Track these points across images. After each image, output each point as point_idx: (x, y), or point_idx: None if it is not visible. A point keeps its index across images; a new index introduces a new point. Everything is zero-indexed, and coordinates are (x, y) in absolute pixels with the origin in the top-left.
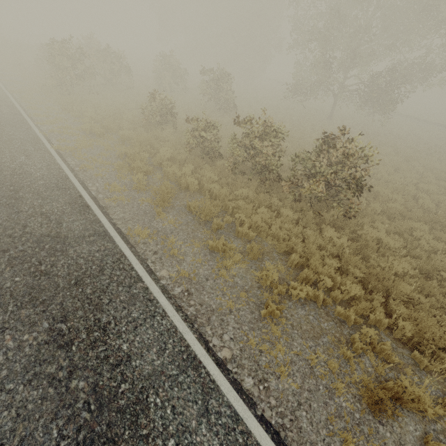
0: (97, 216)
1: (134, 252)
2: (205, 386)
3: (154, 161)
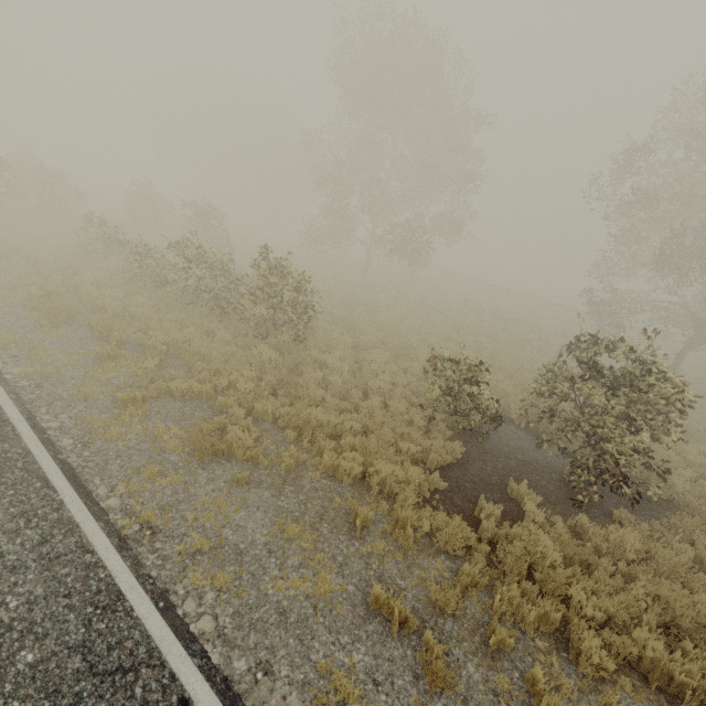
0: None
1: None
2: (3, 436)
3: (70, 284)
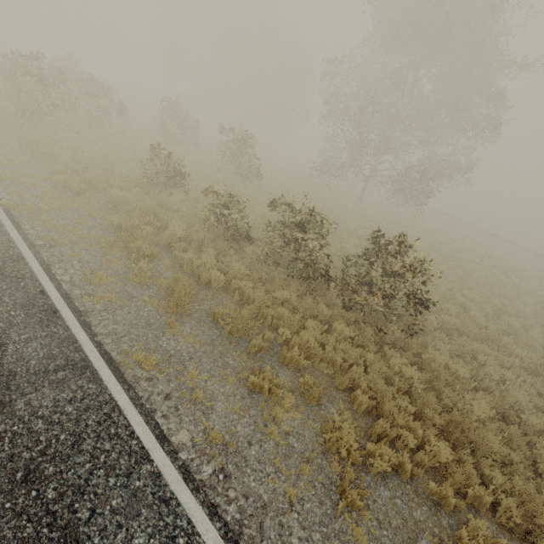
0: (72, 330)
1: (134, 399)
2: None
3: (160, 239)
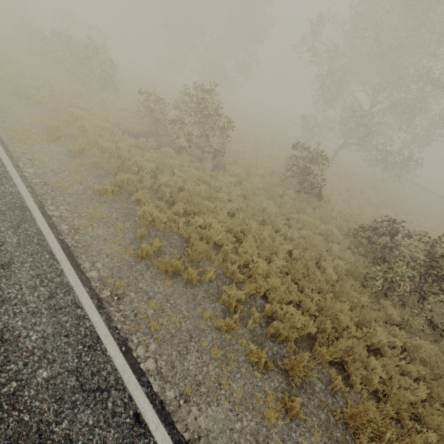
0: None
1: None
2: None
3: None
